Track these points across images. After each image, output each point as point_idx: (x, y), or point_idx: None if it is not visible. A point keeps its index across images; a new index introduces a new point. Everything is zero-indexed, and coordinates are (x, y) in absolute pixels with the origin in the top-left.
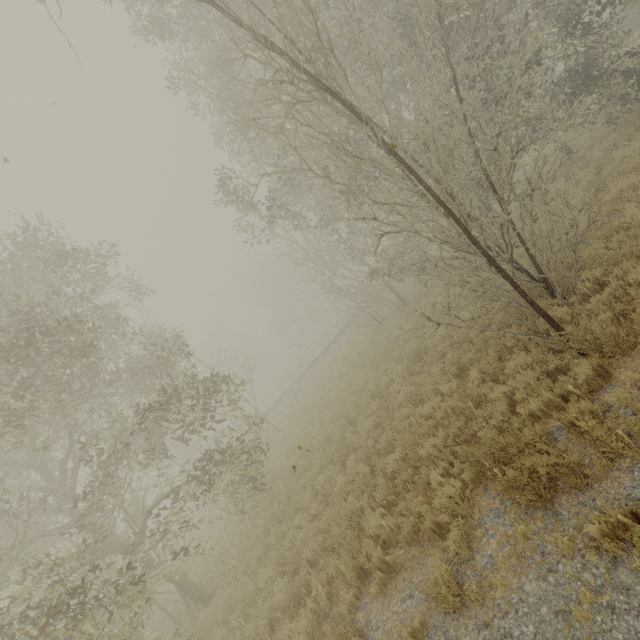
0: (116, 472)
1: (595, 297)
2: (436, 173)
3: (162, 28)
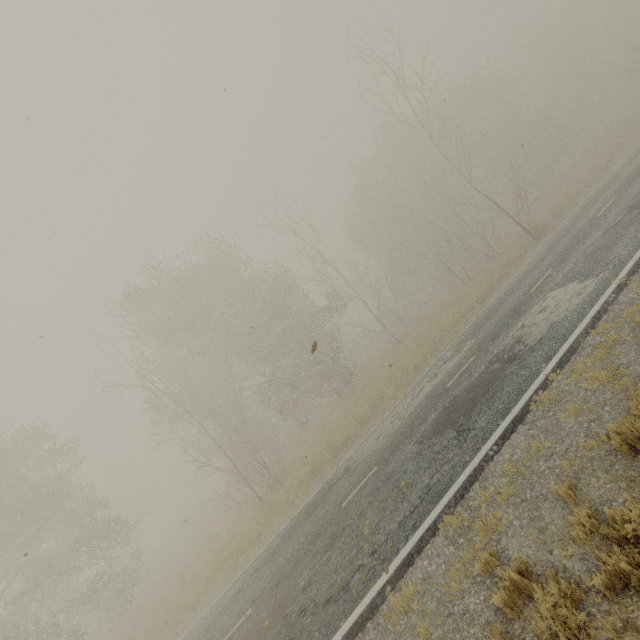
0: (43, 585)
1: (280, 489)
2: (231, 437)
3: (138, 341)
